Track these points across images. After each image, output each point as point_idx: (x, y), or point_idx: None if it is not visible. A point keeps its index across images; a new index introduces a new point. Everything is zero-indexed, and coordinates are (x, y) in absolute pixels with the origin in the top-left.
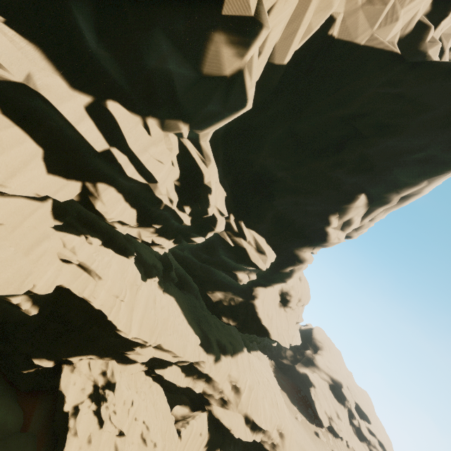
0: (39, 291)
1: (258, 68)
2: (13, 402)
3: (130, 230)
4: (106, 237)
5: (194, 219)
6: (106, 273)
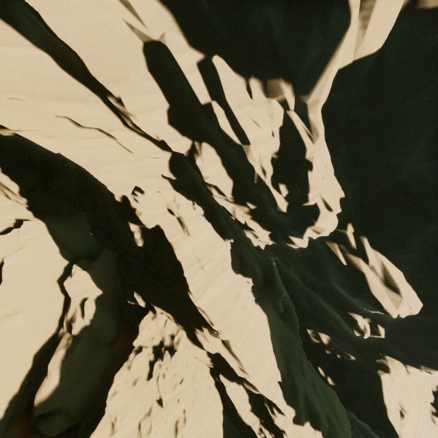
0: (143, 219)
1: (388, 2)
2: (115, 321)
3: (226, 204)
4: (209, 211)
5: (291, 207)
6: (195, 233)
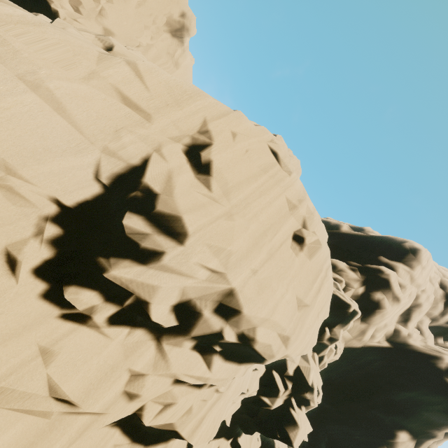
0: None
1: None
2: None
3: None
4: None
5: None
6: None
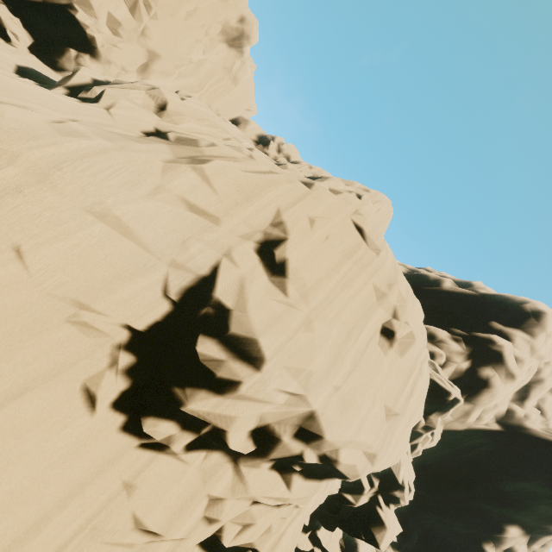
0: None
1: None
2: None
3: None
4: None
5: None
6: None
